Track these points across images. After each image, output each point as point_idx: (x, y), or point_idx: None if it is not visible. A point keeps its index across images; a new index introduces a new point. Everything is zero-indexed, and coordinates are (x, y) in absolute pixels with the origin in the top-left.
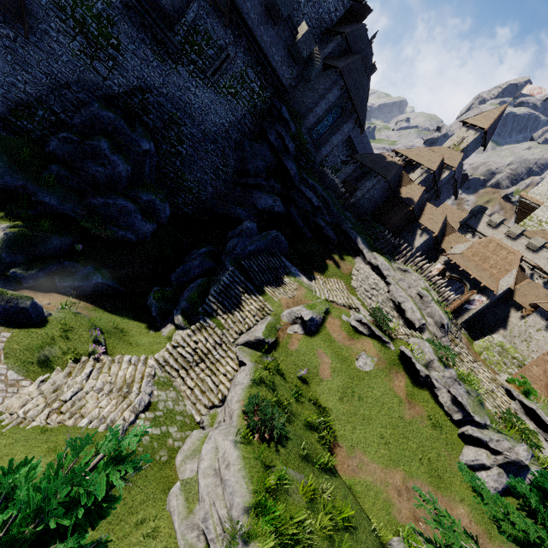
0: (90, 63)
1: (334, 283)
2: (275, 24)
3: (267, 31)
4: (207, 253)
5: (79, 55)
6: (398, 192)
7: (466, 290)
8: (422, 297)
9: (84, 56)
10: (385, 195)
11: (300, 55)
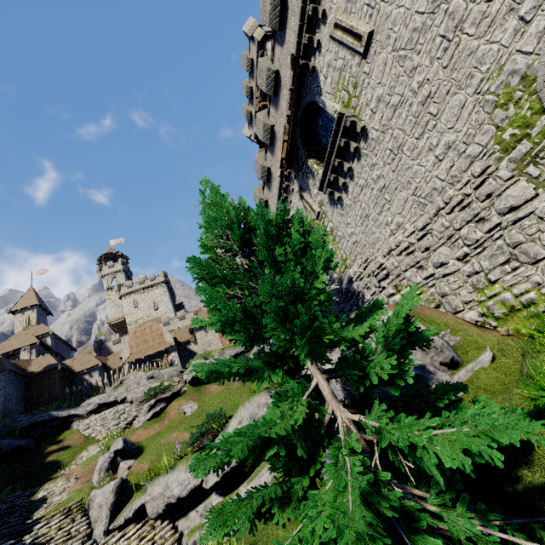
0: None
1: (86, 454)
2: None
3: None
4: None
5: None
6: (29, 373)
7: (161, 363)
8: (153, 376)
9: None
10: (20, 385)
11: None
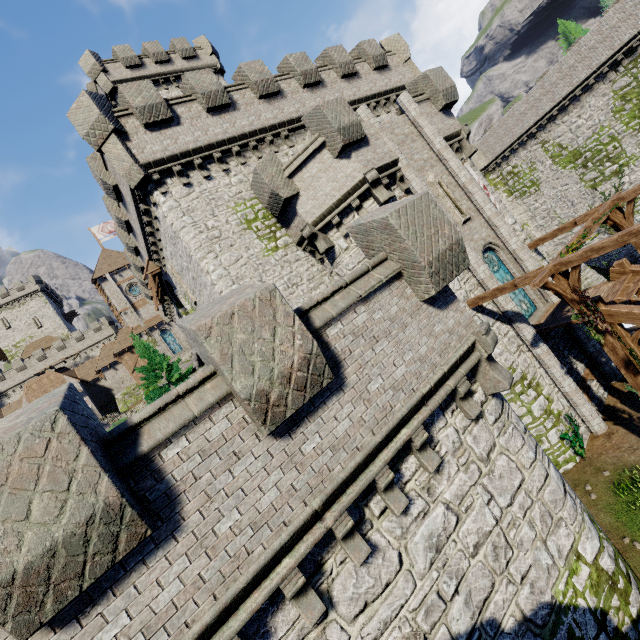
0: None
1: None
2: None
3: None
4: None
5: None
6: None
7: None
8: None
9: None
10: None
11: None
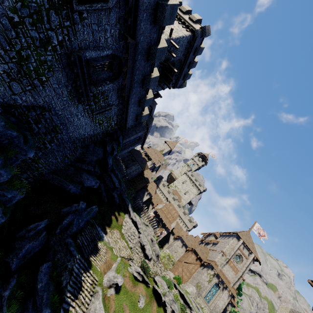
0: (7, 81)
1: (115, 234)
2: (139, 106)
3: (134, 107)
4: (43, 226)
5: (0, 73)
6: (143, 173)
7: (160, 227)
8: (153, 241)
9: (6, 75)
10: (138, 173)
11: (140, 120)
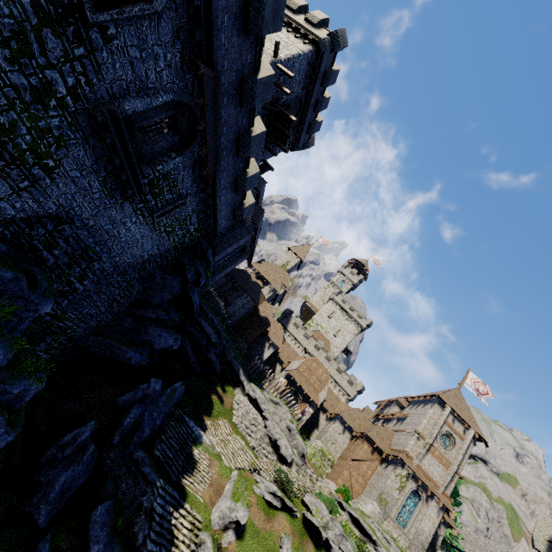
0: None
1: (223, 427)
2: (235, 192)
3: (227, 194)
4: (89, 435)
5: None
6: (257, 309)
7: (299, 401)
8: (291, 430)
9: None
10: (248, 311)
11: (241, 216)
